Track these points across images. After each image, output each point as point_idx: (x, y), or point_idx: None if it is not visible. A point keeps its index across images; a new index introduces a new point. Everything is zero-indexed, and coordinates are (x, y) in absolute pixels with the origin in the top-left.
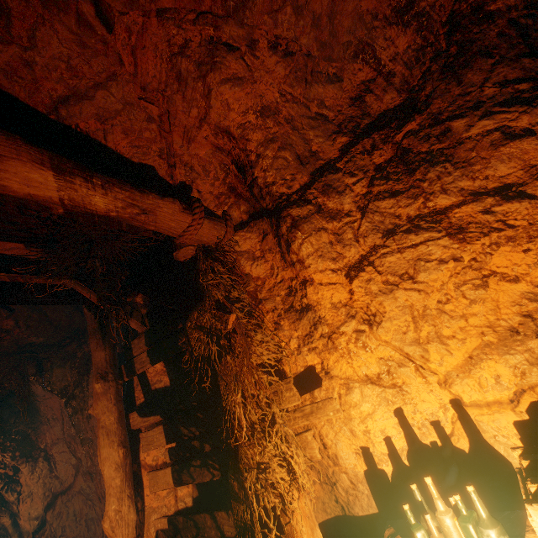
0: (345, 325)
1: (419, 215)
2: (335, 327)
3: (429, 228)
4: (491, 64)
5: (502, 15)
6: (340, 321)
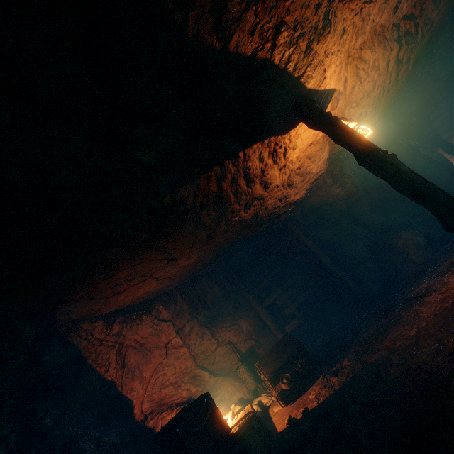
0: (443, 153)
1: (449, 136)
2: (442, 154)
3: (451, 137)
4: (453, 119)
5: (452, 115)
6: (443, 153)
